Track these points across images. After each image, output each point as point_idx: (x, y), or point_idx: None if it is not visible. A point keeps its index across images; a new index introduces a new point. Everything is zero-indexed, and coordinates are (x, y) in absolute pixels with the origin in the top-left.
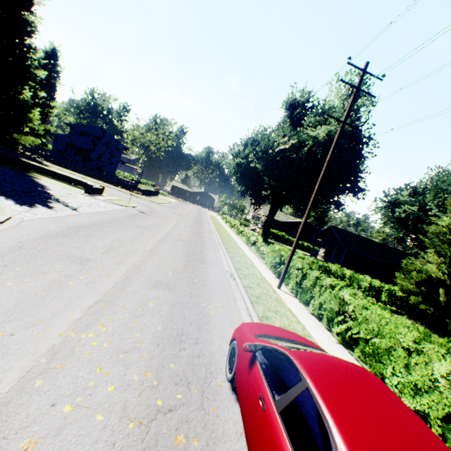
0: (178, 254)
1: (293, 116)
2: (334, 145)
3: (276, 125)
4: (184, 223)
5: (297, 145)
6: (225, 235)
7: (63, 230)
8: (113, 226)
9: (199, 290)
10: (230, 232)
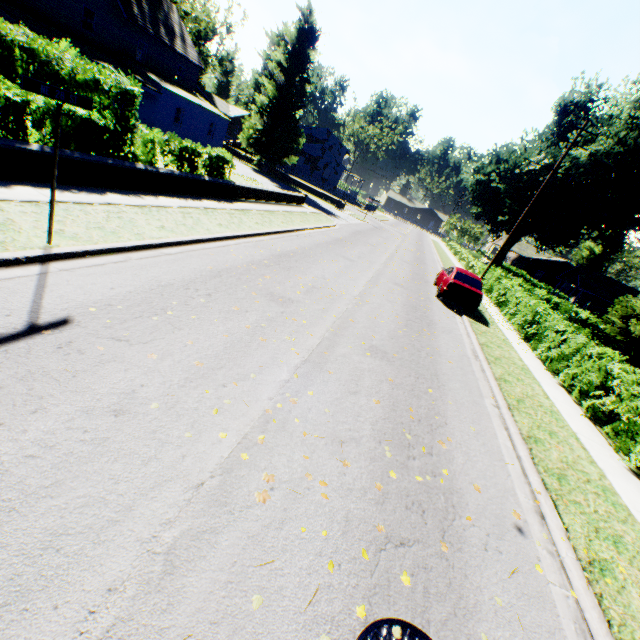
0: (409, 256)
1: (561, 125)
2: (541, 188)
3: (538, 134)
4: (407, 241)
5: (539, 172)
6: (444, 258)
7: (355, 232)
8: (369, 234)
9: (423, 270)
10: (452, 258)
